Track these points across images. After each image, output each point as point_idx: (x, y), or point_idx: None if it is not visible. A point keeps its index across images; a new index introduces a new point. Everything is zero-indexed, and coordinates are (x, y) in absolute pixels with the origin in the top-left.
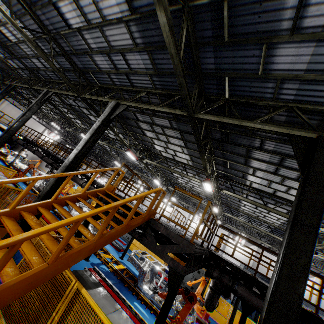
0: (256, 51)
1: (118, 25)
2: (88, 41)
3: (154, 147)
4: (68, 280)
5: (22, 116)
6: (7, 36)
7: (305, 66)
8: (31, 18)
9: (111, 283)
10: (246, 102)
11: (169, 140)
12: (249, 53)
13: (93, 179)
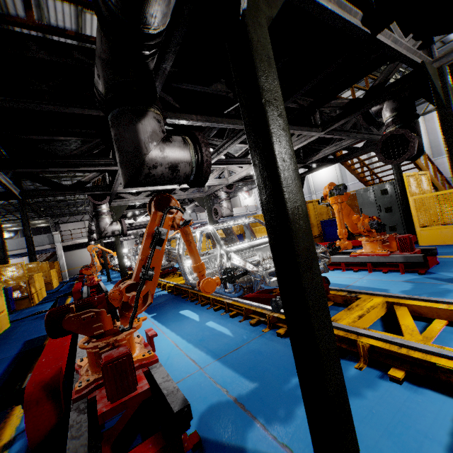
0: None
1: None
2: None
3: None
4: None
5: None
6: None
7: None
8: None
9: None
10: None
11: (69, 29)
12: None
13: None
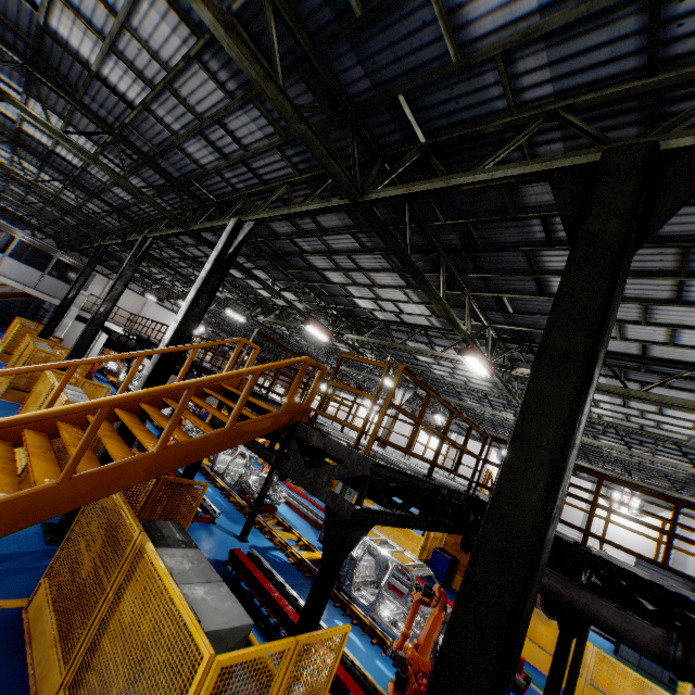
0: (425, 14)
1: (190, 69)
2: (166, 122)
3: (356, 305)
4: (132, 532)
5: (110, 291)
6: (69, 160)
7: (534, 0)
8: (82, 114)
9: (282, 579)
10: (461, 136)
11: (375, 281)
12: (414, 25)
13: (189, 363)
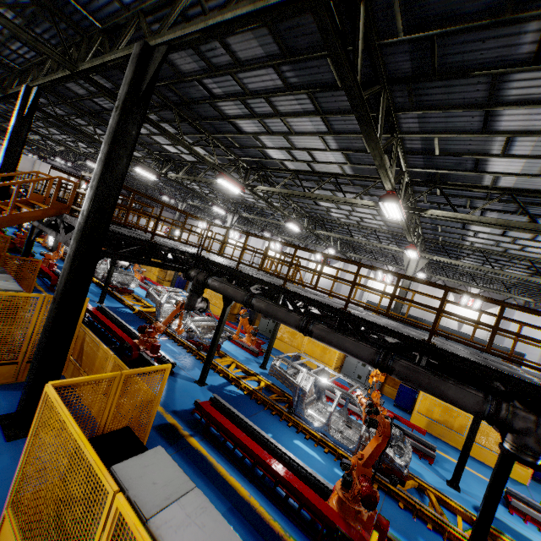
0: None
1: None
2: None
3: (168, 151)
4: None
5: None
6: None
7: None
8: None
9: (114, 315)
10: (112, 26)
11: None
12: None
13: None
